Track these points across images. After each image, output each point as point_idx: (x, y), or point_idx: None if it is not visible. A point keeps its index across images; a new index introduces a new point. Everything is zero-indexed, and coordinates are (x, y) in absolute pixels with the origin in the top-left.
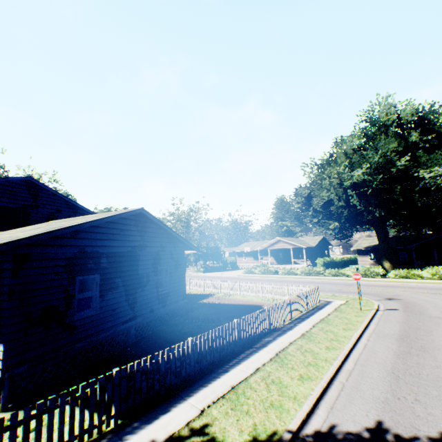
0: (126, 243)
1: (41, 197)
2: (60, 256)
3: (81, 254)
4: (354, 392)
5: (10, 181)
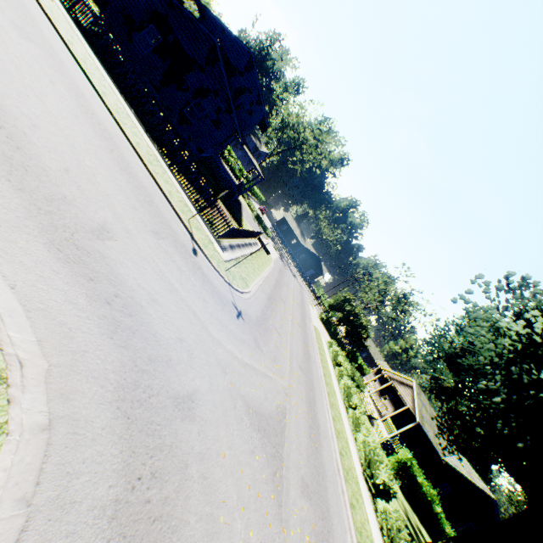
0: (193, 51)
1: (250, 73)
2: (155, 5)
3: (164, 18)
4: (50, 31)
5: (244, 49)
